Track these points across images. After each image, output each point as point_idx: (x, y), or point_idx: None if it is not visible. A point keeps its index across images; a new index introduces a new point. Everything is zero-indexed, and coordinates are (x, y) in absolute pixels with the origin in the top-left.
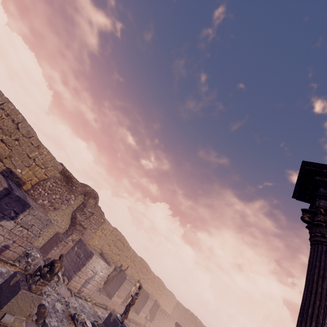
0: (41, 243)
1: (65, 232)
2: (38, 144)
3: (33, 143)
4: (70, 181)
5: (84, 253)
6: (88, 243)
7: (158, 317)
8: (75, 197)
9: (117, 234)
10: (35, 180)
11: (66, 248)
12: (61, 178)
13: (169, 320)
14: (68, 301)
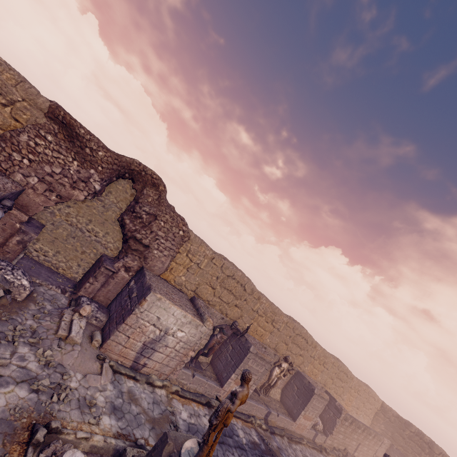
0: (77, 274)
1: (118, 255)
2: None
3: None
4: (74, 134)
5: (139, 289)
6: (164, 279)
7: (341, 429)
8: (100, 176)
9: (224, 265)
10: None
11: (116, 282)
12: (53, 129)
13: (369, 437)
14: (66, 385)
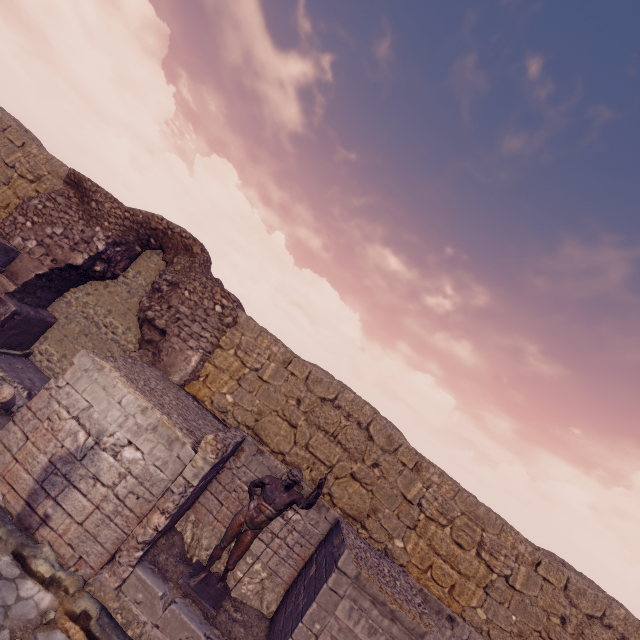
0: None
1: None
2: (24, 142)
3: (13, 140)
4: (84, 191)
5: None
6: (193, 395)
7: None
8: (106, 234)
9: (311, 374)
10: (15, 203)
11: None
12: (68, 194)
13: None
14: None
